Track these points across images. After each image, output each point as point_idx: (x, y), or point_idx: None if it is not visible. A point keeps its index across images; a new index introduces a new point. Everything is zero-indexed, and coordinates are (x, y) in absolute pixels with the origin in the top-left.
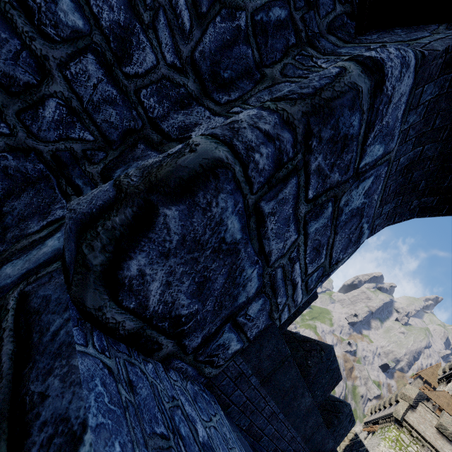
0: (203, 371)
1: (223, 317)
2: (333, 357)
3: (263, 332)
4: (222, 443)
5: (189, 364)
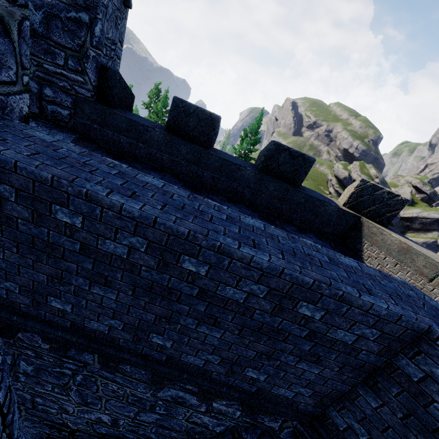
0: (61, 124)
1: (36, 100)
2: (182, 104)
3: (76, 103)
4: (46, 130)
5: (47, 120)
